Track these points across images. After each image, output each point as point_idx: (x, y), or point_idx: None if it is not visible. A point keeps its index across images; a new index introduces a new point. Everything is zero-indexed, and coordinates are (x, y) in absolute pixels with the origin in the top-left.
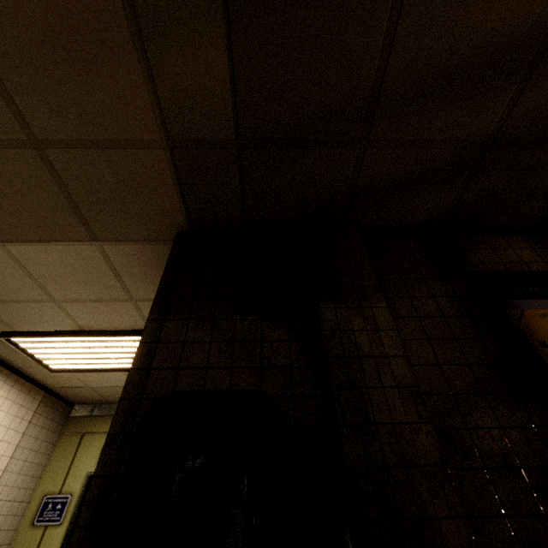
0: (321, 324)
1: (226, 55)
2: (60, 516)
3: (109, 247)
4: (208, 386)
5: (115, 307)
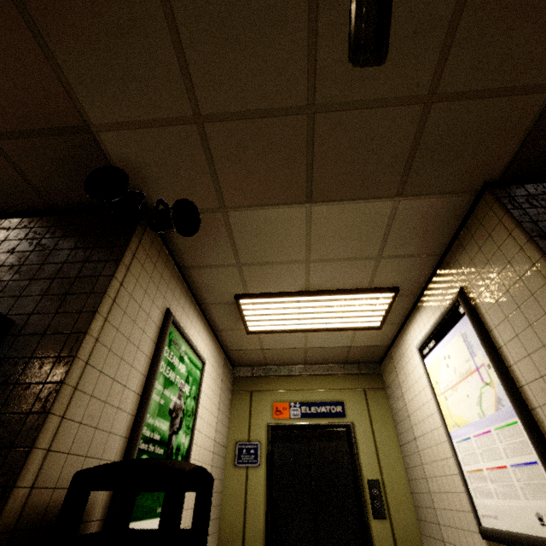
0: None
1: None
2: (256, 459)
3: (405, 202)
4: None
5: (356, 266)
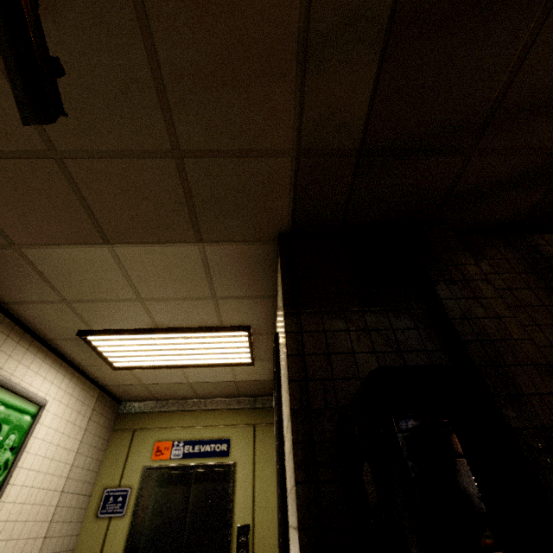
0: (448, 314)
1: (374, 76)
2: (122, 508)
3: (210, 247)
4: (361, 368)
5: (195, 305)
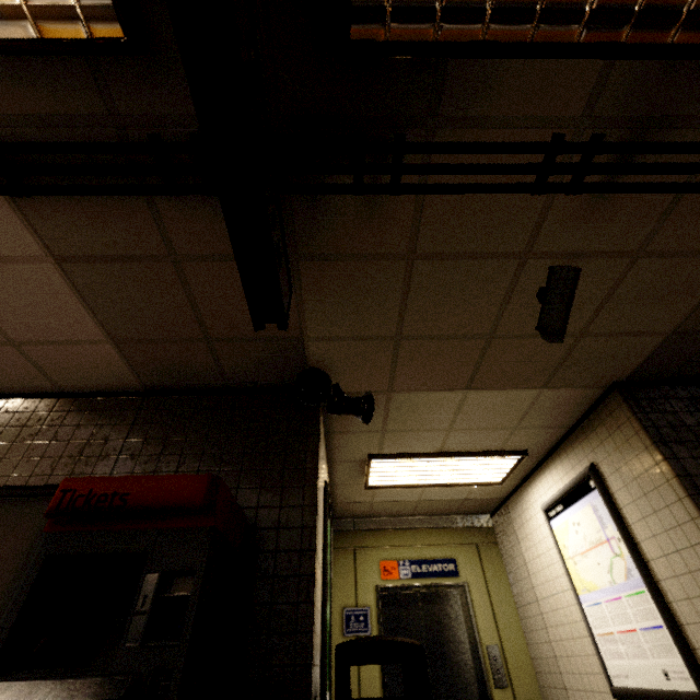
0: None
1: None
2: (366, 627)
3: (548, 392)
4: None
5: (492, 434)
